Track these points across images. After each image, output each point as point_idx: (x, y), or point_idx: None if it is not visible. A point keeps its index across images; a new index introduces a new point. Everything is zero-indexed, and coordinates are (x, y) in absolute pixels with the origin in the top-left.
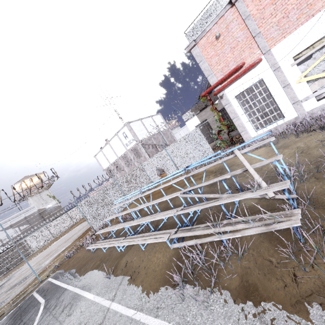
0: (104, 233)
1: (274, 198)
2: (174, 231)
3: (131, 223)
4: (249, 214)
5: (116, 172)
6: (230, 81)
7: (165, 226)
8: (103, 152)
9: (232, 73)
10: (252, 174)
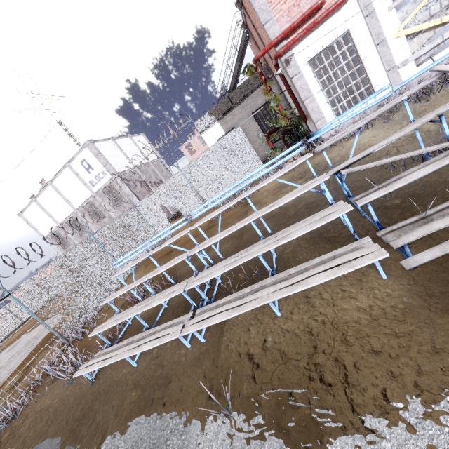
0: (97, 336)
1: None
2: (366, 242)
3: (206, 274)
4: None
5: (73, 238)
6: (305, 31)
7: (286, 262)
8: (39, 203)
9: (307, 17)
10: None
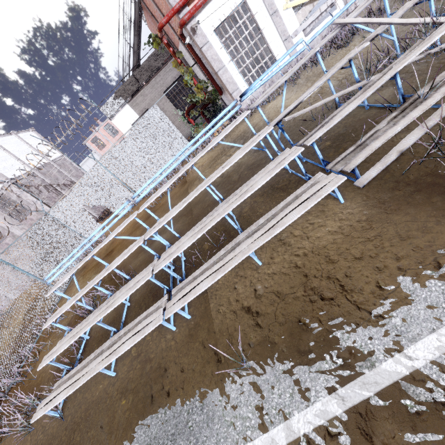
0: (45, 369)
1: (441, 48)
2: (320, 177)
3: (174, 250)
4: (411, 93)
5: None
6: None
7: (248, 219)
8: None
9: None
10: (405, 23)
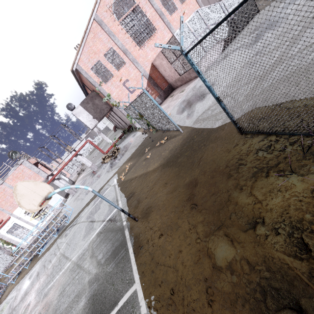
0: None
1: None
2: None
3: None
4: None
5: None
6: None
7: None
8: None
9: None
10: None
